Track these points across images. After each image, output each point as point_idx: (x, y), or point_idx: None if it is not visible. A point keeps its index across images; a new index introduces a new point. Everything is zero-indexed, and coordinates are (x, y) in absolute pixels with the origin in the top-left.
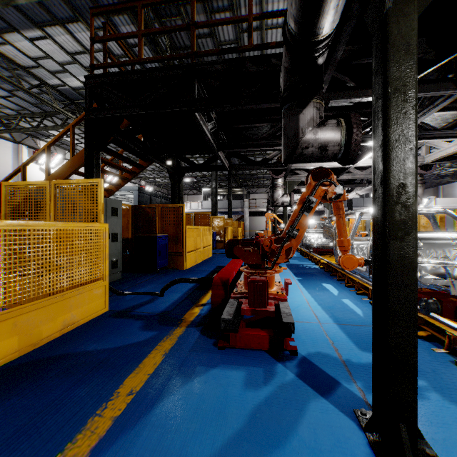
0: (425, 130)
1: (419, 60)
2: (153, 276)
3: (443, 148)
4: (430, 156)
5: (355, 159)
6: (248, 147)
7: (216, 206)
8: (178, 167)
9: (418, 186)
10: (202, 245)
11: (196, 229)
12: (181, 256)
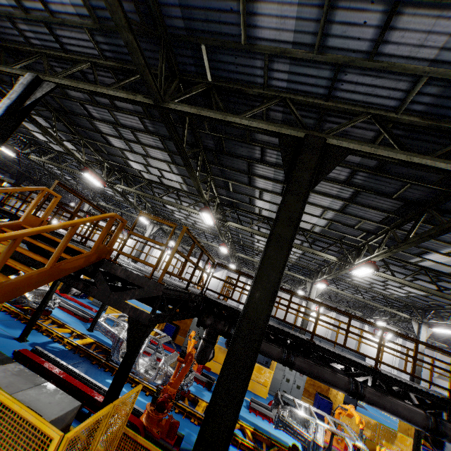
0: None
1: None
2: None
3: None
4: None
5: None
6: None
7: None
8: None
9: None
10: None
11: None
12: None
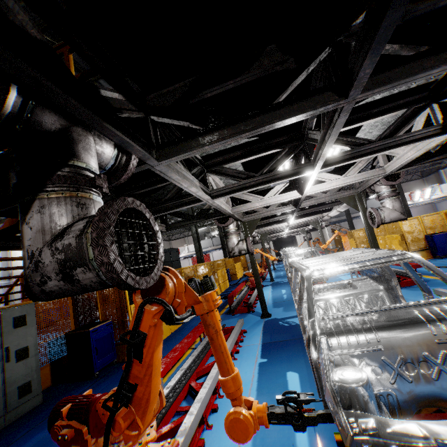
0: (358, 145)
1: (275, 74)
2: (84, 389)
3: (400, 154)
4: (390, 166)
5: (302, 189)
6: (153, 213)
7: (200, 251)
8: None
9: (393, 198)
10: None
11: None
12: None
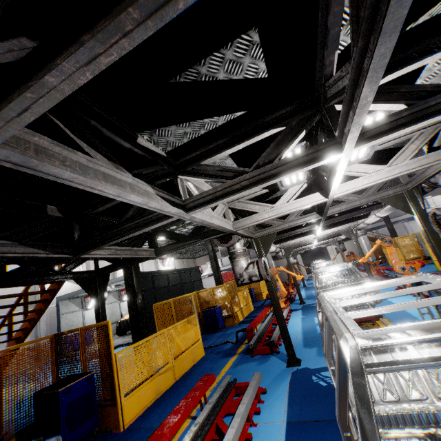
0: (422, 98)
1: None
2: None
3: None
4: None
5: (326, 189)
6: (112, 239)
7: (217, 271)
8: (99, 269)
9: None
10: (172, 355)
11: (152, 339)
12: (114, 406)
